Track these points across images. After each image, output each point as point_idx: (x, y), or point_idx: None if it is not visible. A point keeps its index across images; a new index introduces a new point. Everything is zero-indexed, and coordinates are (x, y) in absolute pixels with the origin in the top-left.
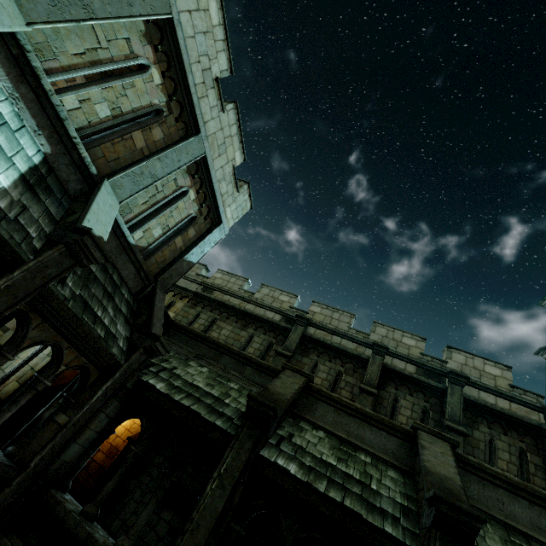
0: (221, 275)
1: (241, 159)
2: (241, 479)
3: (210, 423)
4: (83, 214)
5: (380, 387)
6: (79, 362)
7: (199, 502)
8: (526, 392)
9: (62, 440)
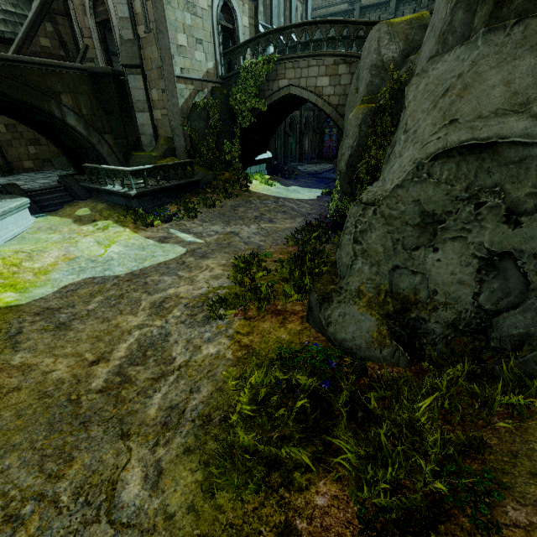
0: None
1: None
2: None
3: None
4: None
5: (396, 11)
6: None
7: None
8: None
9: None
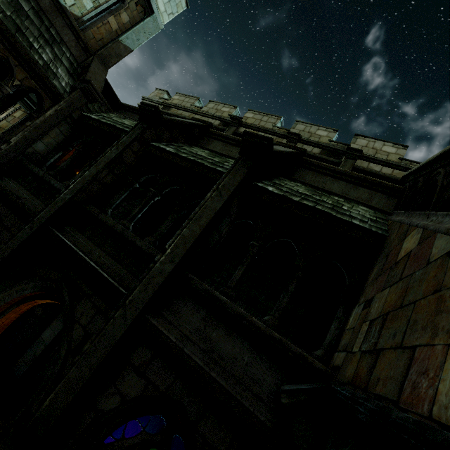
0: (178, 97)
1: None
2: (129, 145)
3: (120, 129)
4: None
5: None
6: (31, 84)
7: (102, 154)
8: (412, 163)
9: (31, 136)
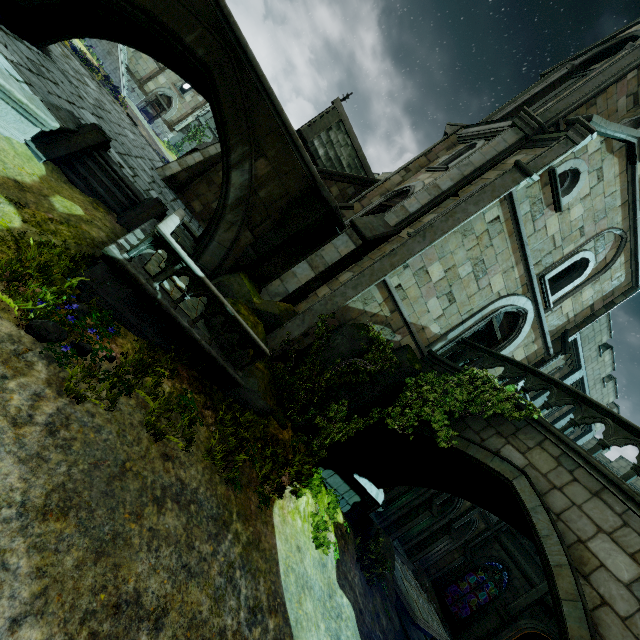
0: None
1: (614, 398)
2: None
3: None
4: None
5: None
6: None
7: None
8: None
9: None
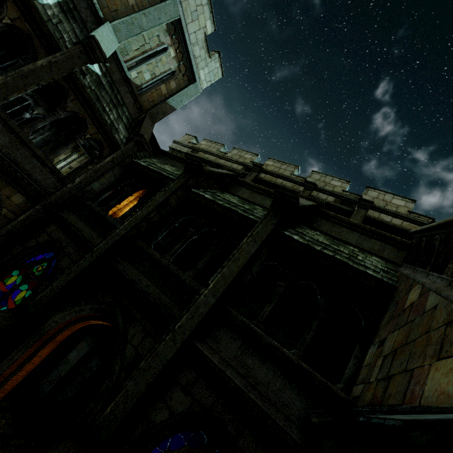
0: (205, 143)
1: (212, 28)
2: (175, 191)
3: (166, 176)
4: (92, 32)
5: None
6: (98, 137)
7: (152, 198)
8: (420, 216)
9: (91, 177)
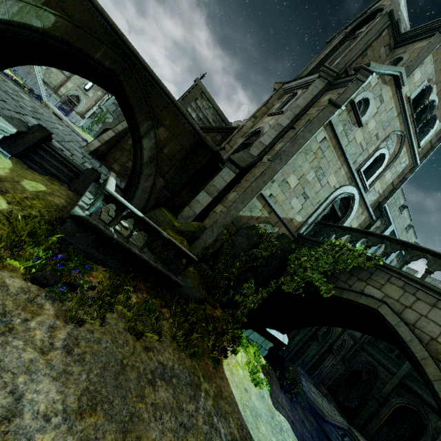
0: None
1: (415, 239)
2: None
3: None
4: None
5: None
6: None
7: None
8: None
9: None
